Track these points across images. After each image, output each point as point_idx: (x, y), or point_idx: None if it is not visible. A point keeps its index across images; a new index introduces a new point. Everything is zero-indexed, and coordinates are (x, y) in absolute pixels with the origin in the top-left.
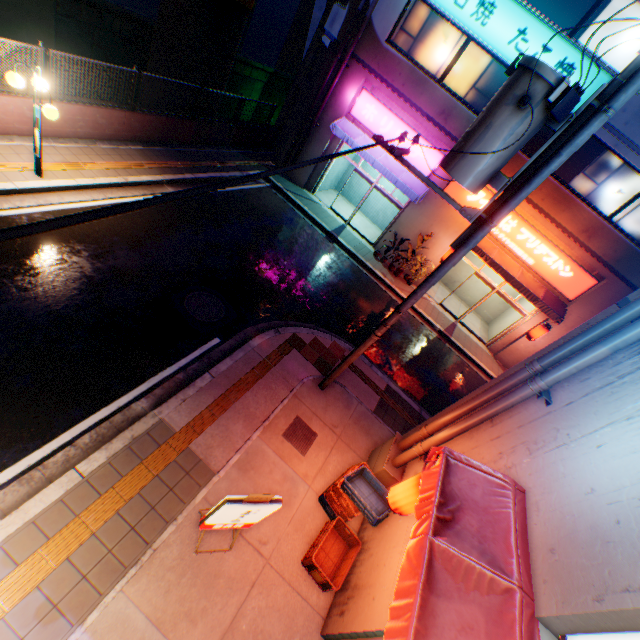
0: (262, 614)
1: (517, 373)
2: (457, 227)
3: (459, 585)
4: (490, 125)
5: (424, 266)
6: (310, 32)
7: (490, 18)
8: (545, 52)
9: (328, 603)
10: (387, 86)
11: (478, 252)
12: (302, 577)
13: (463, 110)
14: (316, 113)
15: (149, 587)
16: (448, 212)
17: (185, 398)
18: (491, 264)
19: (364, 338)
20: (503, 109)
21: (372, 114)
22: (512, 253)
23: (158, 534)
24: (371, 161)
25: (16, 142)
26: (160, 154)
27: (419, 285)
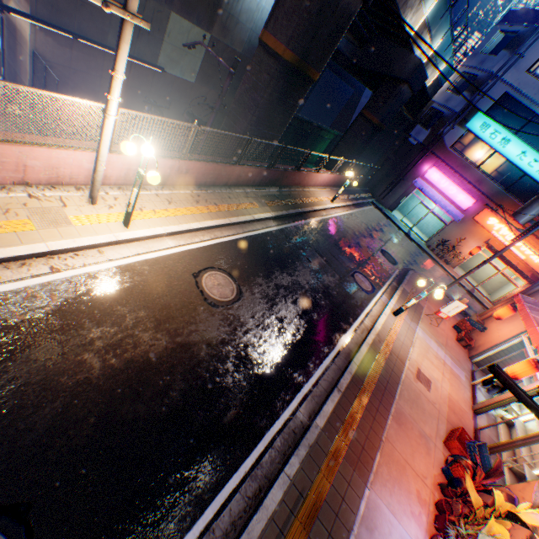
0: (451, 345)
1: (535, 283)
2: (479, 236)
3: (533, 309)
4: (530, 207)
5: (458, 255)
6: (357, 109)
7: (507, 145)
8: (534, 162)
9: (466, 352)
10: (447, 166)
11: (492, 250)
12: (456, 343)
13: (489, 181)
14: (404, 174)
15: (425, 325)
16: (474, 228)
17: (404, 284)
18: (500, 257)
19: (438, 283)
20: (535, 204)
21: (436, 178)
22: (512, 252)
23: (420, 315)
24: (434, 200)
25: (319, 189)
26: (343, 192)
27: (495, 253)
